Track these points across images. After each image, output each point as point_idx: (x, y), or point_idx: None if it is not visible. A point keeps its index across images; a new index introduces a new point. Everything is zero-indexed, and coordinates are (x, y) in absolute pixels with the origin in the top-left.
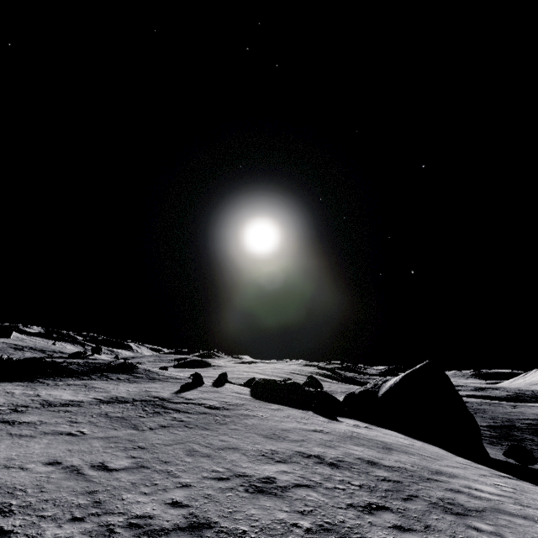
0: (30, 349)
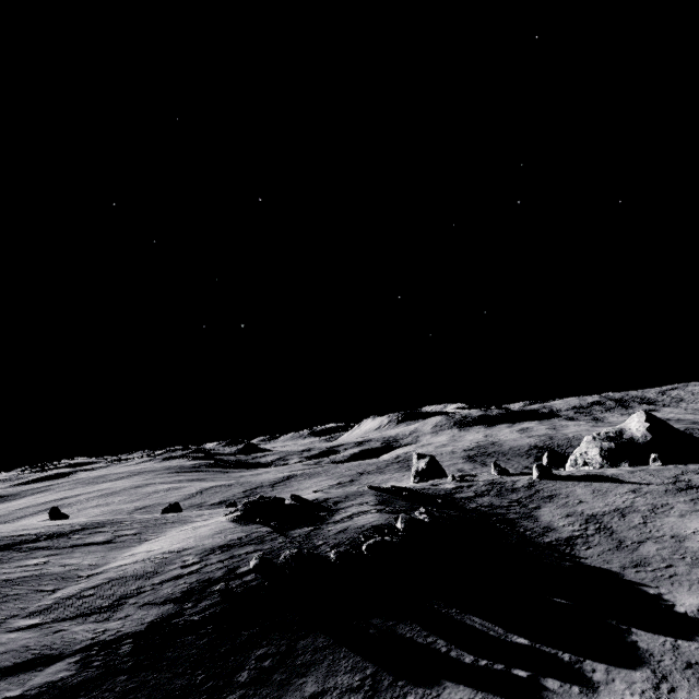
0: None
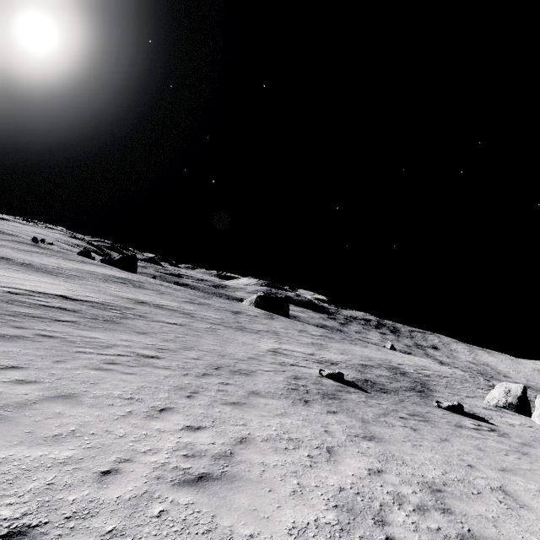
0: None
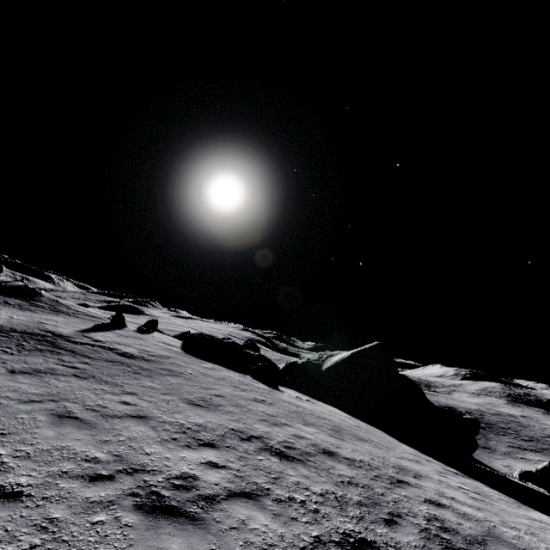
0: None
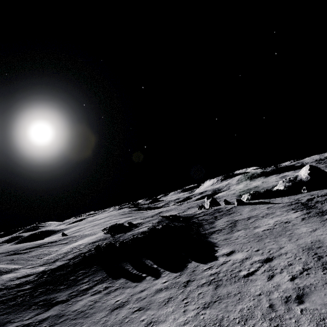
0: (20, 251)
